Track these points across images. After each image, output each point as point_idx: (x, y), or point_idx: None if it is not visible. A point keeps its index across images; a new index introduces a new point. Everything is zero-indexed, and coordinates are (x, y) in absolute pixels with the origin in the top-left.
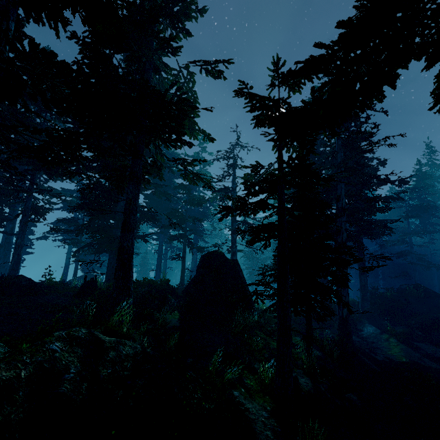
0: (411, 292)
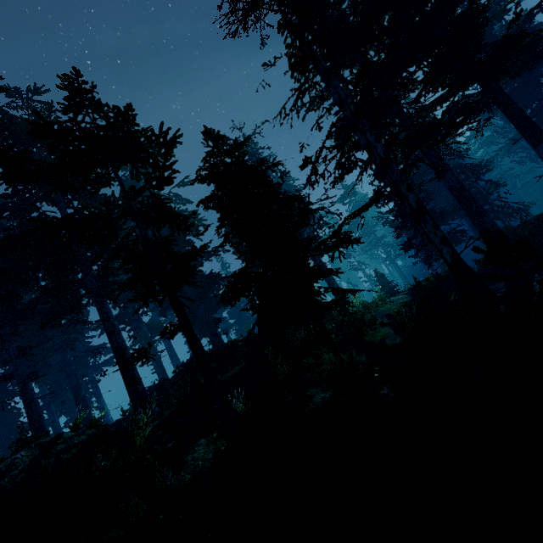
0: None
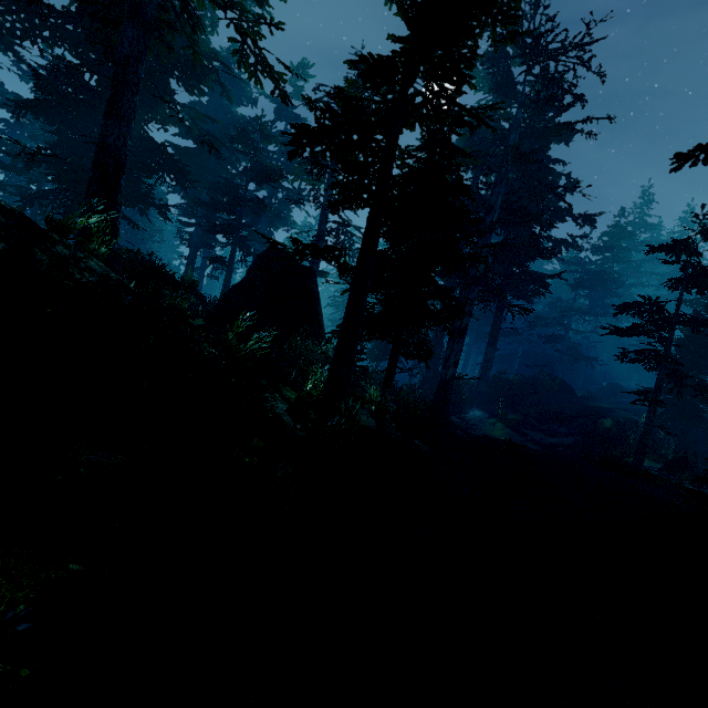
0: (544, 382)
